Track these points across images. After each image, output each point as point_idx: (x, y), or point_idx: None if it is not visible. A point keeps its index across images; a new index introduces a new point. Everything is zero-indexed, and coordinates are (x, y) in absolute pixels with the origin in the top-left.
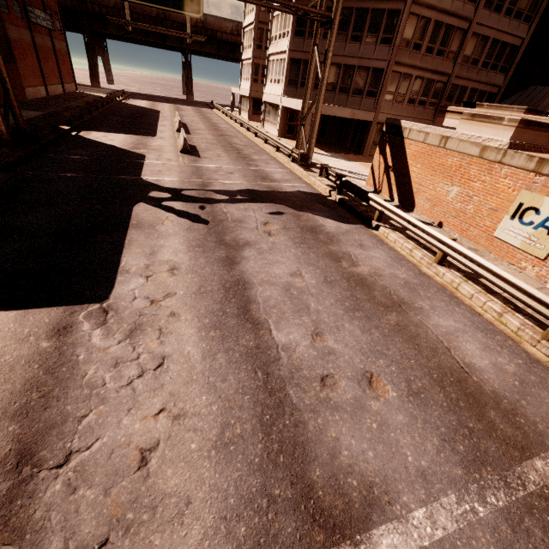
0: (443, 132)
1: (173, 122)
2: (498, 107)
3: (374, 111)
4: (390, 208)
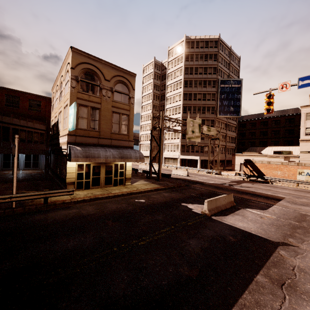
0: (267, 160)
1: (140, 168)
2: (250, 153)
3: (213, 156)
4: (275, 178)
